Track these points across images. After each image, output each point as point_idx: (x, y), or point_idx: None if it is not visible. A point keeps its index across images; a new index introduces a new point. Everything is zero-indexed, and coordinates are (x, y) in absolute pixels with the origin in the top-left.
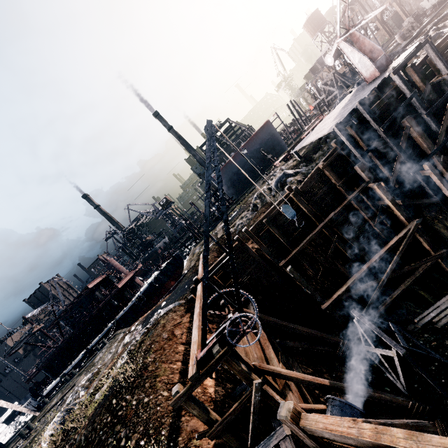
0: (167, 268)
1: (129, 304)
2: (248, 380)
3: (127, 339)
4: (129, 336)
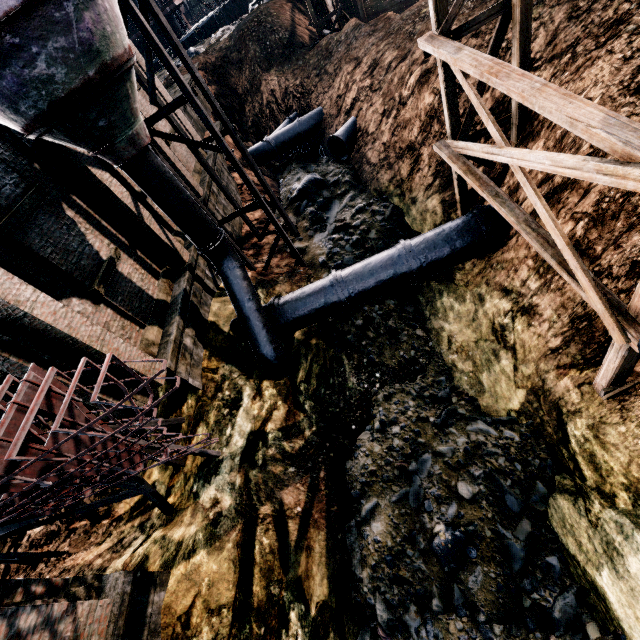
0: (231, 7)
1: (186, 34)
2: (337, 3)
3: (218, 35)
4: (220, 33)
